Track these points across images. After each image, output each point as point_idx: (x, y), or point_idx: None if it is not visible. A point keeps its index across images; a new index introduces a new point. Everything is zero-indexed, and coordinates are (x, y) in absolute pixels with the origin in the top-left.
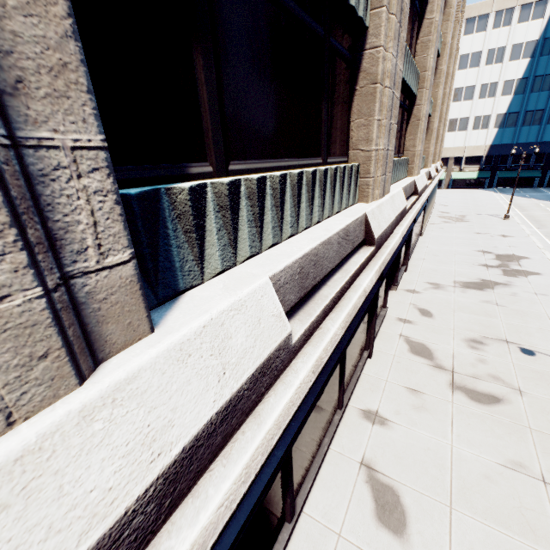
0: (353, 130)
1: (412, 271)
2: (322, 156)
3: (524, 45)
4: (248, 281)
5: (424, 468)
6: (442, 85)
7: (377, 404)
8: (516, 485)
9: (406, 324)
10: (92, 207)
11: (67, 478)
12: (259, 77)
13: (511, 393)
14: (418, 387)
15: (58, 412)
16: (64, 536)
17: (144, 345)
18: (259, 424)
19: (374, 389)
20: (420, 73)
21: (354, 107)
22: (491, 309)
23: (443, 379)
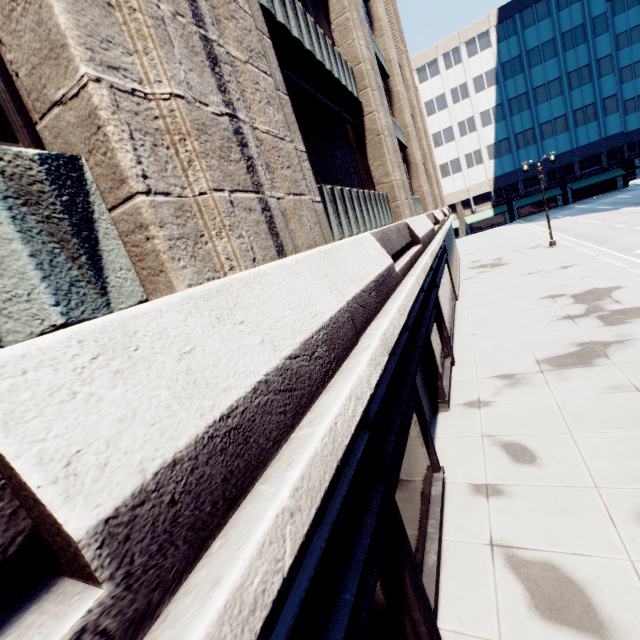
0: (4, 39)
1: (464, 360)
2: None
3: (484, 75)
4: None
5: None
6: (406, 109)
7: None
8: None
9: (492, 500)
10: None
11: None
12: None
13: None
14: None
15: None
16: None
17: None
18: None
19: None
20: (353, 68)
21: None
22: (635, 405)
23: None
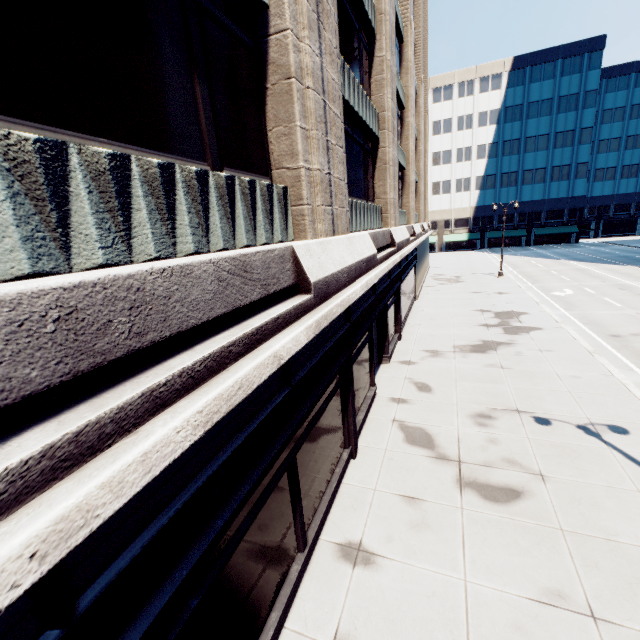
0: (273, 142)
1: (407, 338)
2: (210, 162)
3: (489, 113)
4: None
5: (429, 633)
6: (412, 138)
7: (361, 530)
8: (559, 632)
9: (400, 404)
10: None
11: None
12: None
13: (532, 480)
14: (417, 491)
15: None
16: None
17: None
18: None
19: (357, 506)
20: (379, 113)
21: (269, 112)
22: (496, 374)
23: (449, 474)
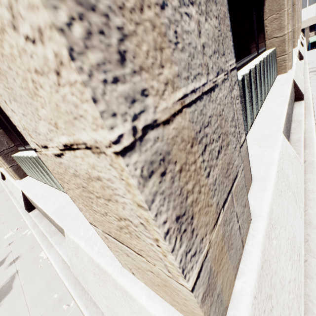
0: (267, 25)
1: None
2: (256, 50)
3: None
4: (272, 139)
5: None
6: None
7: None
8: None
9: None
10: (236, 108)
11: (279, 275)
12: (230, 5)
13: None
14: None
15: (259, 237)
16: (294, 310)
17: (257, 189)
18: (315, 228)
19: None
20: None
21: (266, 9)
22: None
23: None
